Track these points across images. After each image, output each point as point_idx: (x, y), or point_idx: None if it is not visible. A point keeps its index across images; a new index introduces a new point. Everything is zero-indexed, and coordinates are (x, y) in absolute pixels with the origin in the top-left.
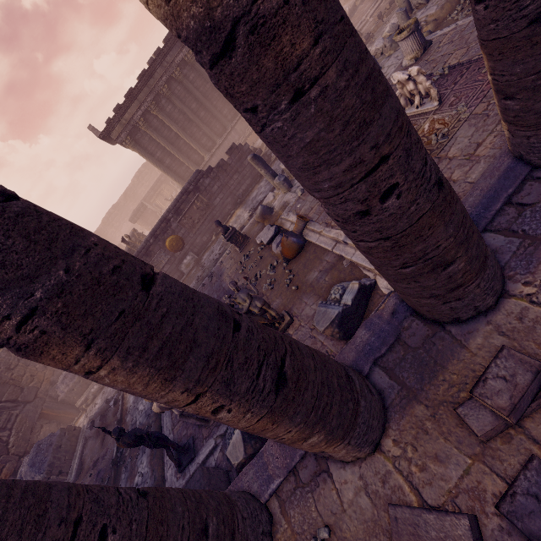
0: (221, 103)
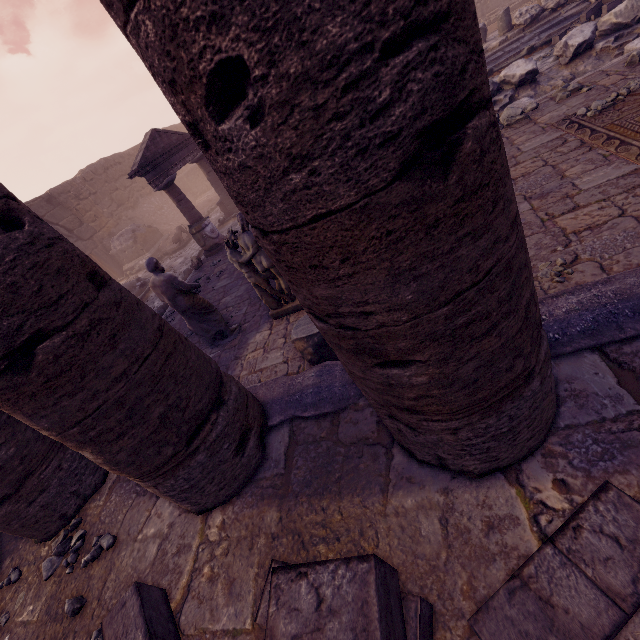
0: None
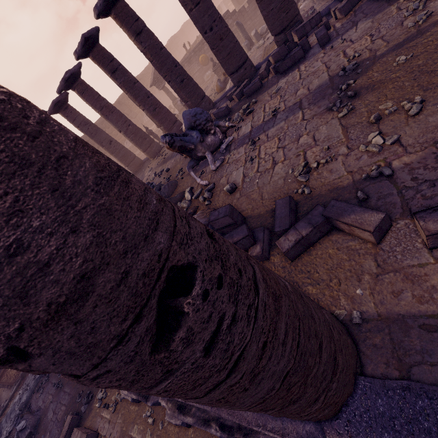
0: None
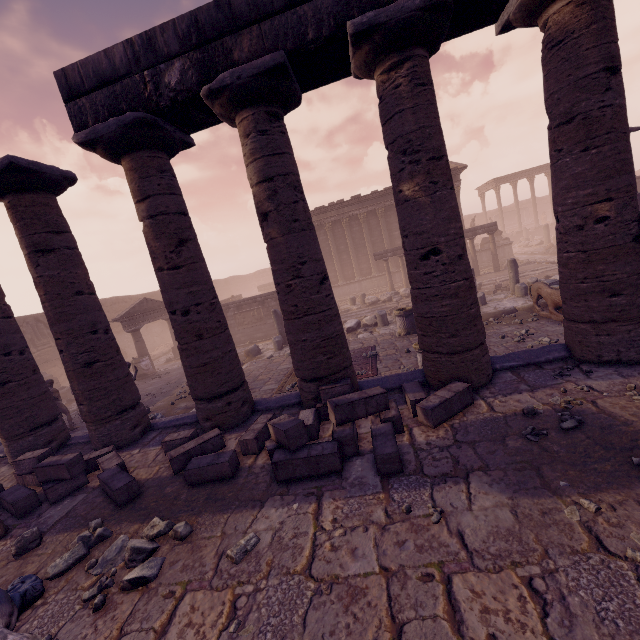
0: (365, 258)
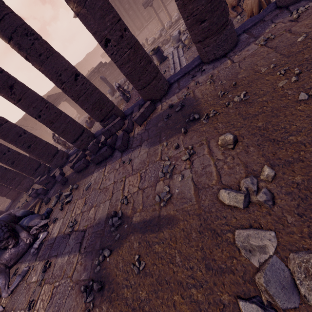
0: (143, 7)
